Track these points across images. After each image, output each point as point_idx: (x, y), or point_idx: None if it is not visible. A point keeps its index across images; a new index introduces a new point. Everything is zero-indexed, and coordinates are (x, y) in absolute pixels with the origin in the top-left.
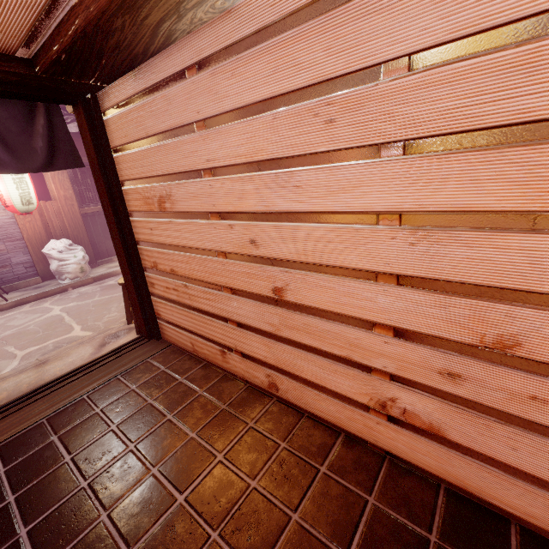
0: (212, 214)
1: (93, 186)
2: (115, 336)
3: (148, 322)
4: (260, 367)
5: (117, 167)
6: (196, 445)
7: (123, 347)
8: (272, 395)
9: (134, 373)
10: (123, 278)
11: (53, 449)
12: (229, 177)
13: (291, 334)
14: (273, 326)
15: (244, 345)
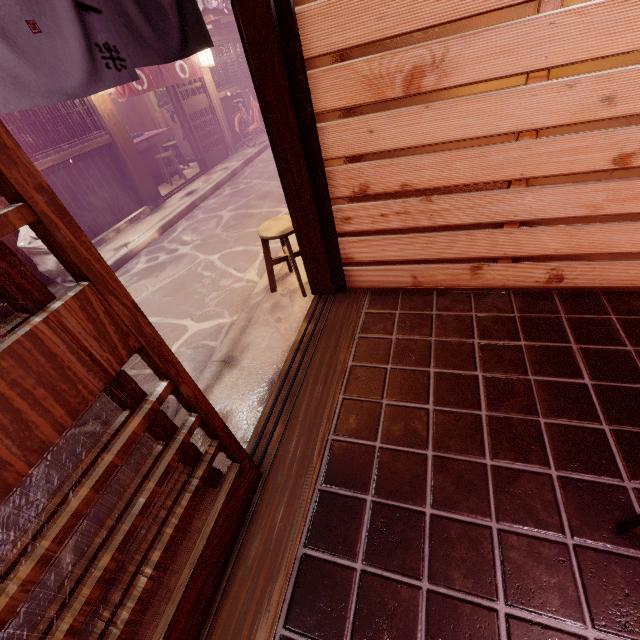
0: (535, 73)
1: (26, 122)
2: (278, 308)
3: (332, 274)
4: (541, 265)
5: (303, 32)
6: (539, 348)
7: (315, 312)
8: (548, 289)
9: (371, 327)
10: (297, 224)
11: (400, 409)
12: (603, 2)
13: (619, 209)
14: (590, 207)
15: (524, 246)
